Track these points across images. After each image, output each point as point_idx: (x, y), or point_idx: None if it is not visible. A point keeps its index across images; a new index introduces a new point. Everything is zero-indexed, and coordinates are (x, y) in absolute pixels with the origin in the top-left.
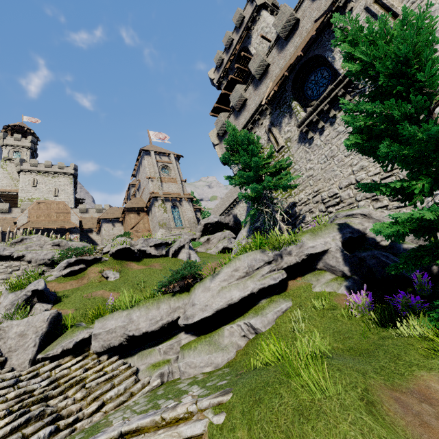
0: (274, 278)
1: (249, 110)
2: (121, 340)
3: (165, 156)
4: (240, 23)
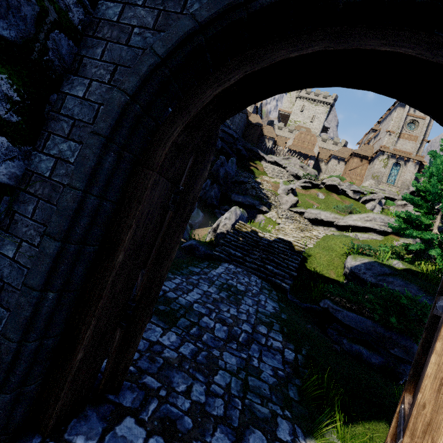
0: (381, 227)
1: None
2: (313, 218)
3: None
4: None
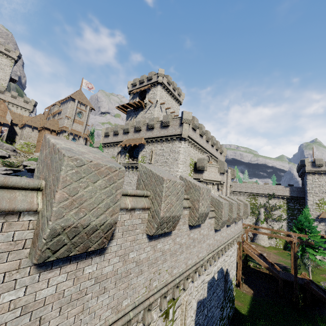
0: None
1: (117, 138)
2: None
3: (84, 105)
4: (150, 79)
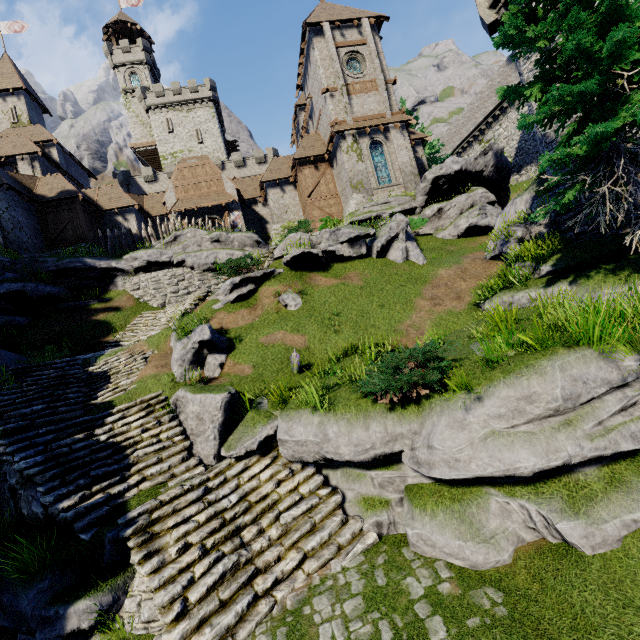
0: (632, 433)
1: None
2: (315, 457)
3: (352, 27)
4: None
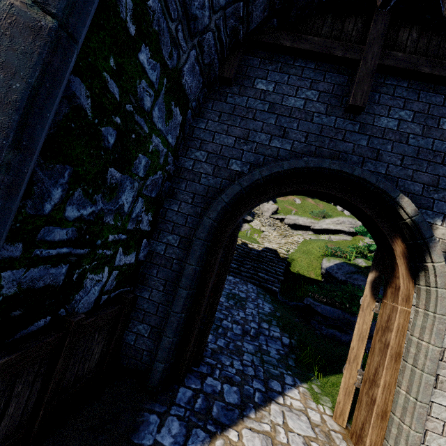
0: (349, 229)
1: None
2: (292, 223)
3: None
4: None
